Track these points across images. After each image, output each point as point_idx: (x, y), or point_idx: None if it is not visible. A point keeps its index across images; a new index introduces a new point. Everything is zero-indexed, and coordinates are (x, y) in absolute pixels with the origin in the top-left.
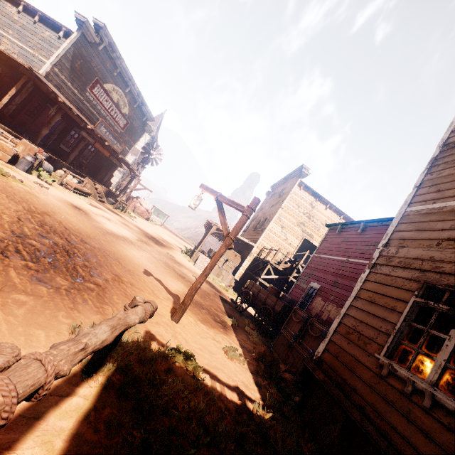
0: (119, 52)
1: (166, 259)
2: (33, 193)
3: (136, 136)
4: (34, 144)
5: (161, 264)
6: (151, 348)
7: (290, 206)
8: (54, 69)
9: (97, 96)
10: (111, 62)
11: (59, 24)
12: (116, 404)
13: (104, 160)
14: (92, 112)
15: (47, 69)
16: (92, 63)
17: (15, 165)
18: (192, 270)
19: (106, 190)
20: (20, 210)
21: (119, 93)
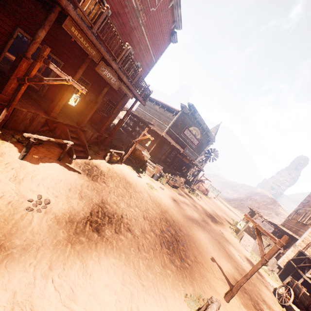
0: (198, 113)
1: (219, 238)
2: (160, 197)
3: (203, 147)
4: (158, 163)
5: (216, 243)
6: None
7: None
8: (169, 128)
9: (185, 134)
10: (193, 117)
11: (173, 110)
12: None
13: (185, 162)
14: (182, 142)
15: (167, 129)
16: (185, 121)
17: (153, 177)
18: (237, 248)
19: (185, 180)
20: (159, 212)
21: (196, 129)
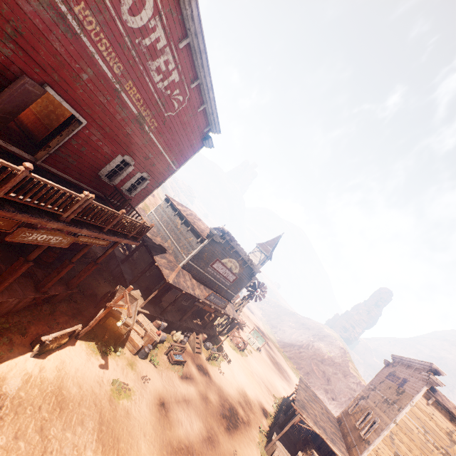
0: (236, 241)
1: None
2: (129, 411)
3: (243, 284)
4: (161, 317)
5: None
6: None
7: (410, 424)
8: (189, 261)
9: (215, 267)
10: (229, 246)
11: (199, 234)
12: None
13: None
14: (209, 278)
15: (184, 263)
16: (215, 251)
17: (138, 353)
18: None
19: (205, 338)
20: None
21: (233, 261)
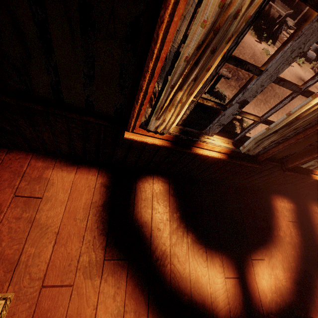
0: None
1: None
2: None
3: None
4: None
5: None
6: None
7: None
8: None
9: None
10: None
11: None
12: None
13: None
14: None
15: None
16: None
17: None
18: None
19: None
20: None
21: None
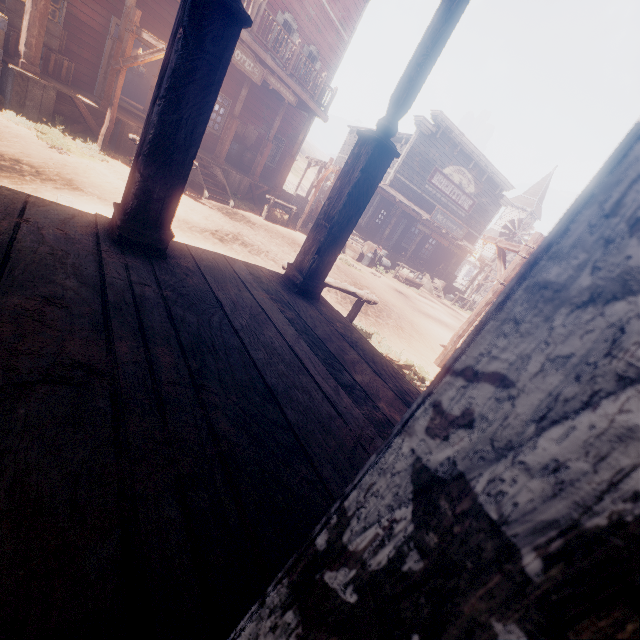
0: (457, 130)
1: None
2: (364, 277)
3: (487, 215)
4: (378, 246)
5: None
6: (393, 353)
7: None
8: (396, 175)
9: (436, 185)
10: (450, 143)
11: (401, 134)
12: None
13: (446, 252)
14: (431, 203)
15: (391, 178)
16: (429, 155)
17: (361, 262)
18: None
19: (444, 284)
20: (349, 281)
21: (461, 172)
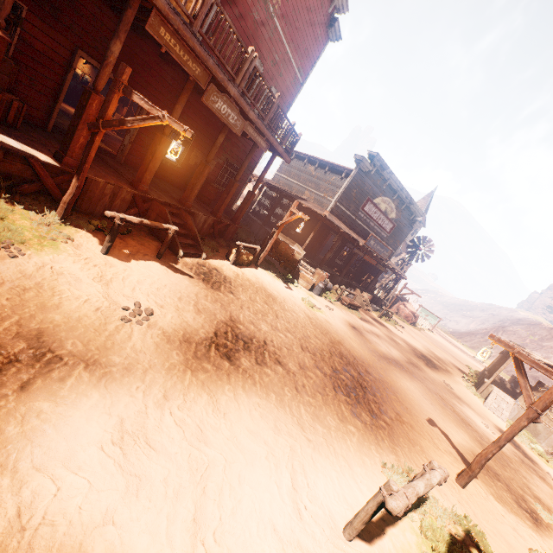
0: (388, 169)
1: (442, 392)
2: (328, 320)
3: (402, 235)
4: (320, 267)
5: (436, 399)
6: (438, 504)
7: None
8: (336, 204)
9: (366, 212)
10: (381, 179)
11: (342, 168)
12: (419, 537)
13: (369, 265)
14: (361, 227)
15: (332, 206)
16: (364, 187)
17: (312, 291)
18: (479, 412)
19: (371, 297)
20: (328, 343)
21: (387, 202)
